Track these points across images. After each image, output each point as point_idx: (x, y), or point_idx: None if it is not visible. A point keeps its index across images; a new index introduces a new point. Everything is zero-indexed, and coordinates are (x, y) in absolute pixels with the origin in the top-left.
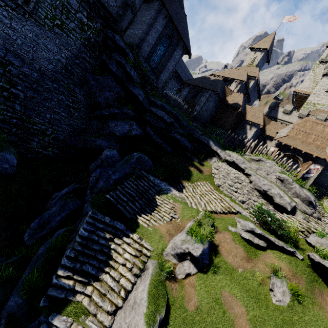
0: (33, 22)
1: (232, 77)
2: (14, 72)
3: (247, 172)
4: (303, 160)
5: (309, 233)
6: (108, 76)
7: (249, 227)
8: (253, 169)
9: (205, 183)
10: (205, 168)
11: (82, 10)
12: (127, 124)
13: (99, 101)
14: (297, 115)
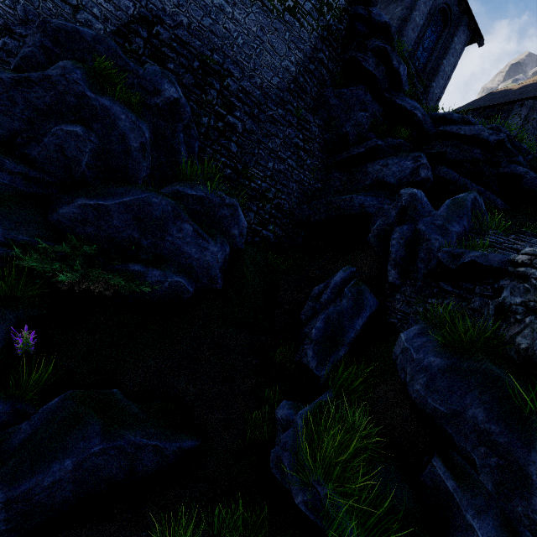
0: (259, 8)
1: None
2: (233, 87)
3: None
4: None
5: None
6: (358, 85)
7: None
8: None
9: None
10: None
11: None
12: (408, 159)
13: (346, 132)
14: None
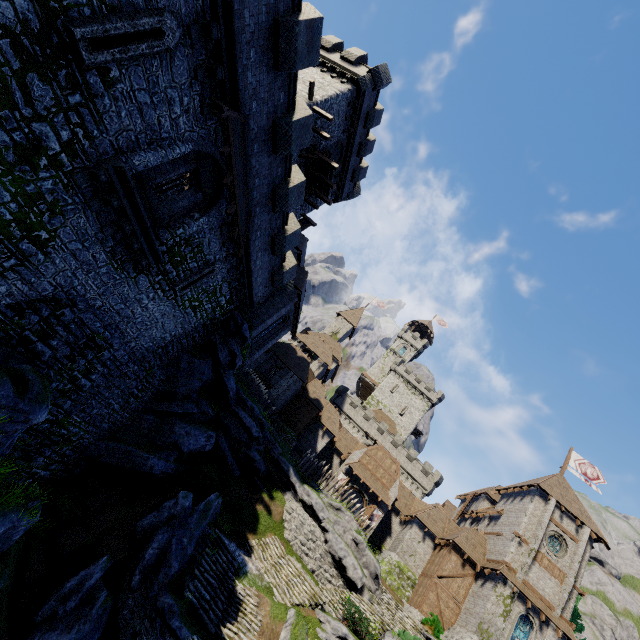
0: (172, 302)
1: (317, 353)
2: (105, 357)
3: (325, 526)
4: (369, 499)
5: (383, 631)
6: (208, 360)
7: (343, 632)
8: (331, 522)
9: (275, 539)
10: (275, 509)
11: (228, 294)
12: (205, 436)
13: (178, 392)
14: (363, 414)
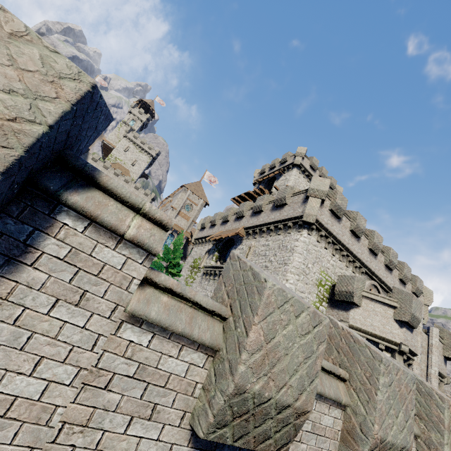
0: None
1: None
2: None
3: None
4: None
5: None
6: None
7: None
8: None
9: None
10: None
11: None
12: None
13: None
14: (103, 165)
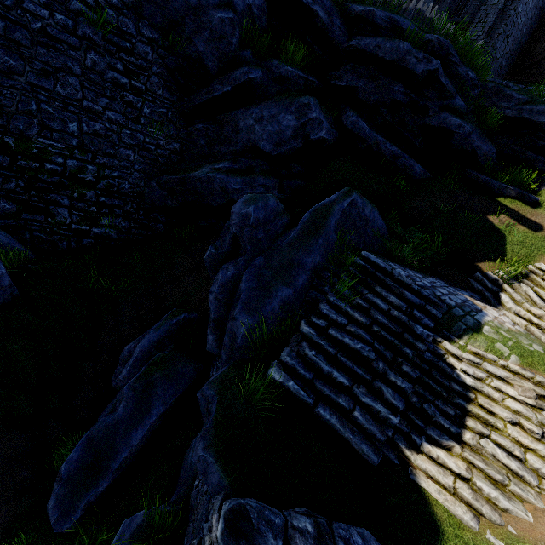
0: None
1: None
2: None
3: None
4: None
5: None
6: None
7: None
8: None
9: None
10: None
11: None
12: (291, 110)
13: (199, 53)
14: None
